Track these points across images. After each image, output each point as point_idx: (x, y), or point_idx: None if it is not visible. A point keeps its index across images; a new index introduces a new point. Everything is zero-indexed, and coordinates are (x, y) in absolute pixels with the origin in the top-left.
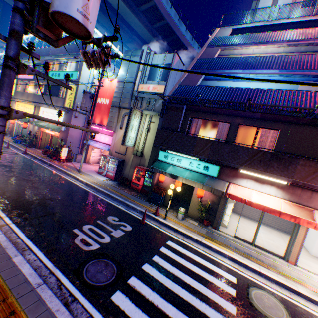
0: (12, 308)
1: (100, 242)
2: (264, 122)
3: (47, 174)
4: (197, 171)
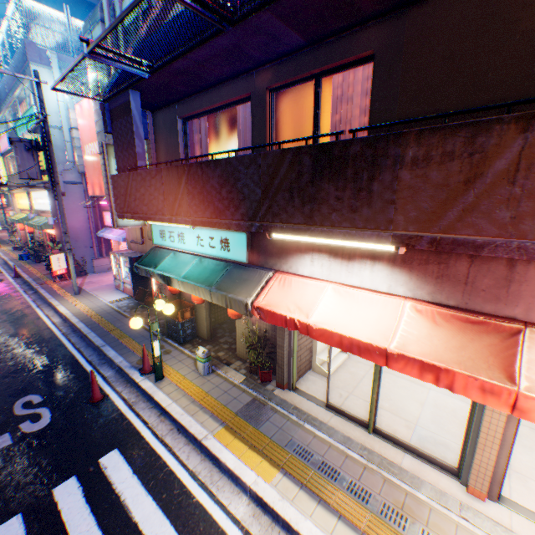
0: None
1: None
2: (325, 51)
3: (9, 311)
4: (212, 255)
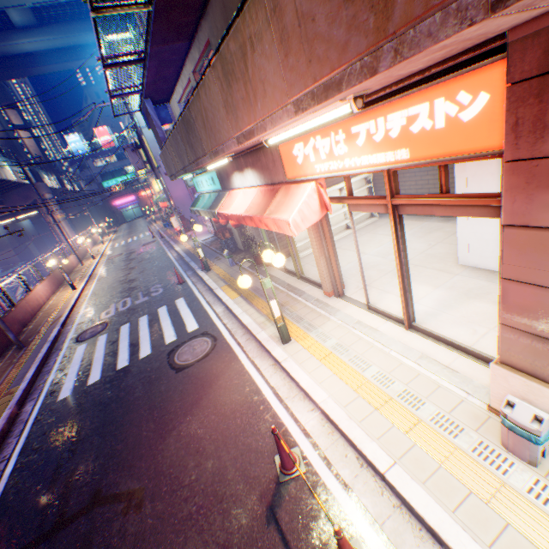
0: (31, 351)
1: (118, 311)
2: (198, 43)
3: (156, 255)
4: (213, 190)
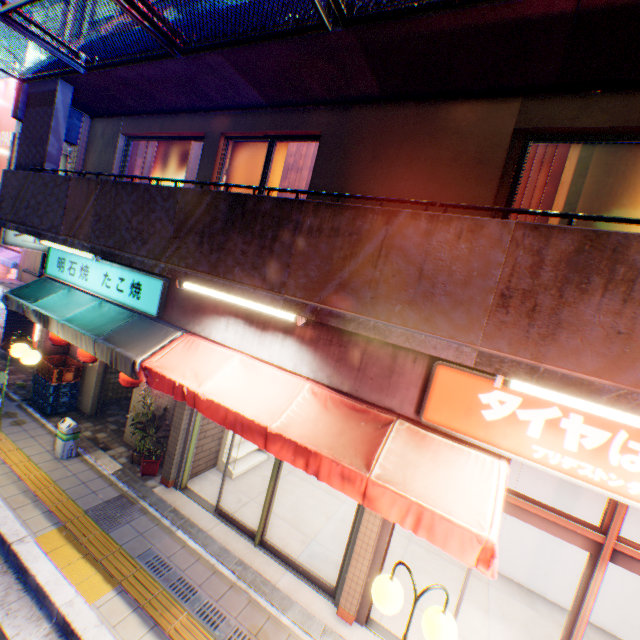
0: None
1: None
2: (282, 118)
3: None
4: (118, 300)
